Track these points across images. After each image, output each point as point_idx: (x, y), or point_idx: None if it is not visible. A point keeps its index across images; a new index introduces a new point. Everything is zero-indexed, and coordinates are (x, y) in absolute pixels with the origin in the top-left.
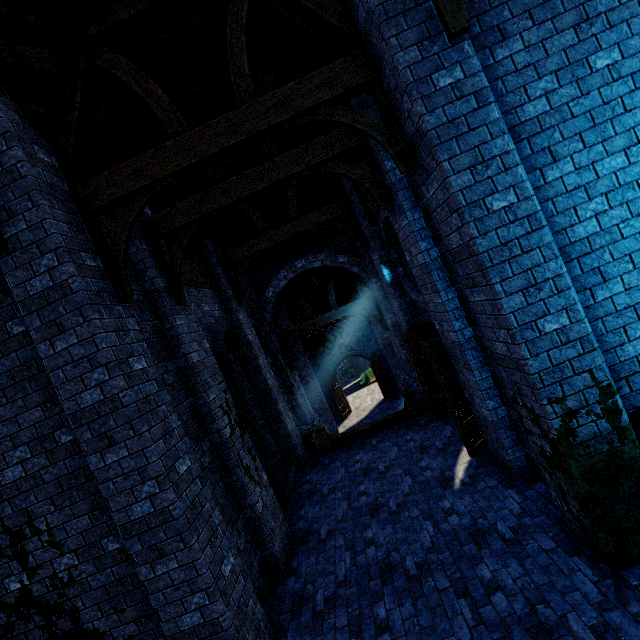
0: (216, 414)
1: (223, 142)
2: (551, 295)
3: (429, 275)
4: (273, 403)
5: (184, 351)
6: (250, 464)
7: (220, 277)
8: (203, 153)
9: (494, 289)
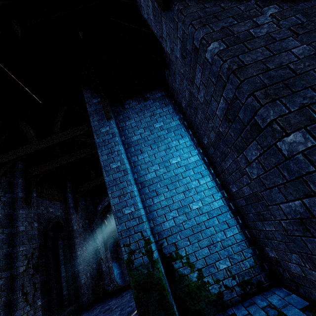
0: (19, 258)
1: (44, 145)
2: (129, 199)
3: None
4: (77, 265)
5: (17, 225)
6: (30, 291)
7: (68, 197)
8: (36, 149)
9: (109, 196)
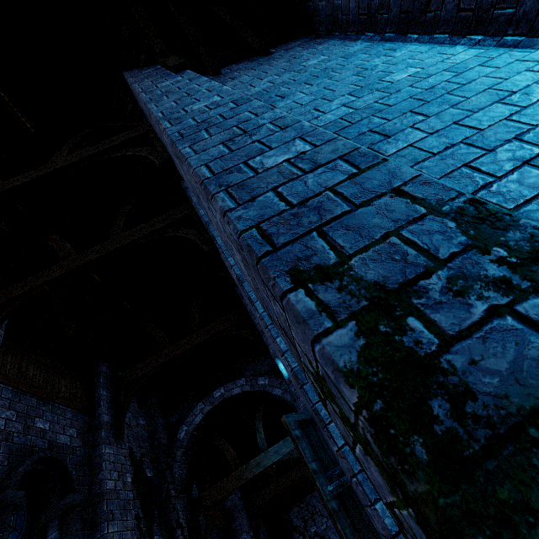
0: None
1: (12, 185)
2: (271, 134)
3: (242, 288)
4: None
5: None
6: None
7: (100, 398)
8: None
9: (181, 155)
